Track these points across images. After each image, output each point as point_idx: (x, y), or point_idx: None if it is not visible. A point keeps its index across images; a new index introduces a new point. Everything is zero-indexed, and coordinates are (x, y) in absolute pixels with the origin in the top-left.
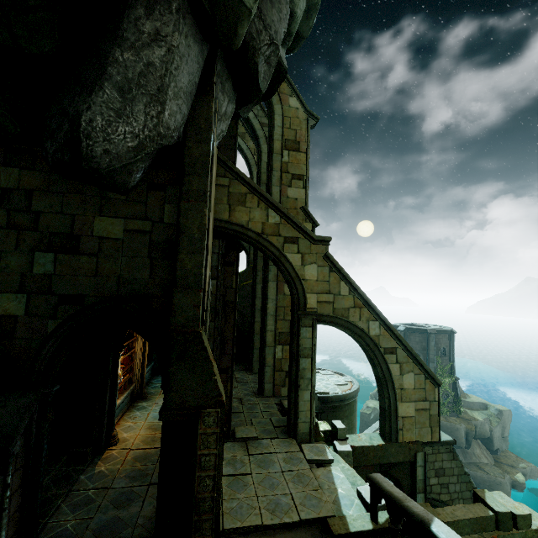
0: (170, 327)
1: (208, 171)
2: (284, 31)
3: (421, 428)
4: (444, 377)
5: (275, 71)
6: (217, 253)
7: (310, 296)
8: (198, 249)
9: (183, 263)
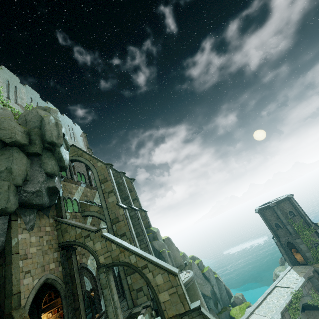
0: (4, 313)
1: (12, 253)
2: (43, 181)
3: (176, 305)
4: (303, 232)
5: (50, 189)
6: (62, 257)
7: (100, 257)
8: (11, 281)
9: (7, 288)
